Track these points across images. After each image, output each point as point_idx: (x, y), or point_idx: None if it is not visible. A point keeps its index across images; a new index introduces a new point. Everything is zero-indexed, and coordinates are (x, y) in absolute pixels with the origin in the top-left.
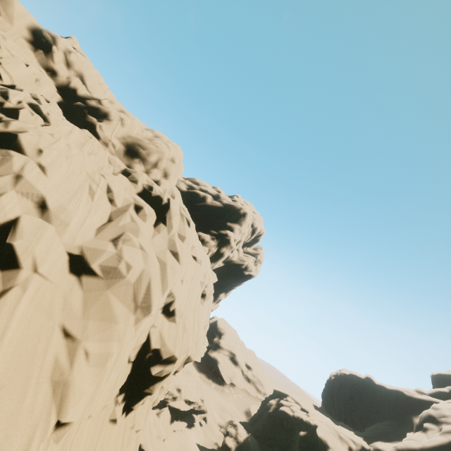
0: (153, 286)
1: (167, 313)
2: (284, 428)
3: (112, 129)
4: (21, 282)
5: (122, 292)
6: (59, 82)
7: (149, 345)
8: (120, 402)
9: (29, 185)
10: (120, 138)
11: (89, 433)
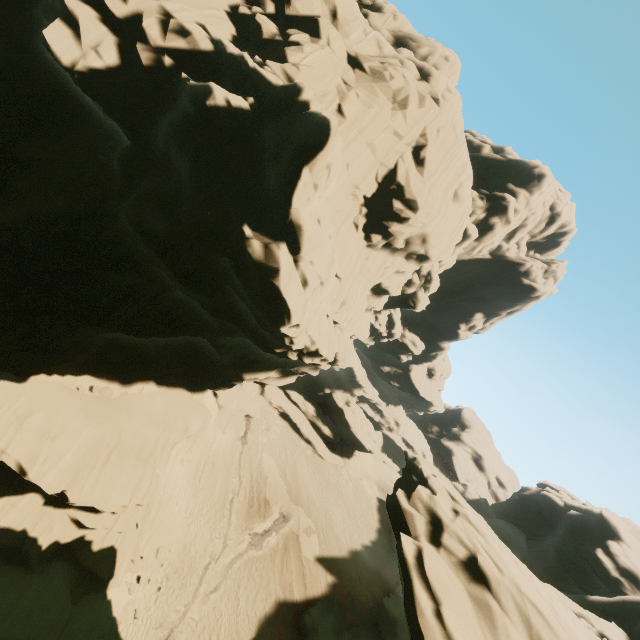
0: (411, 98)
1: (416, 160)
2: (543, 517)
3: (384, 20)
4: (321, 45)
5: (384, 90)
6: None
7: (395, 176)
8: (363, 215)
9: None
10: (391, 31)
11: (345, 185)
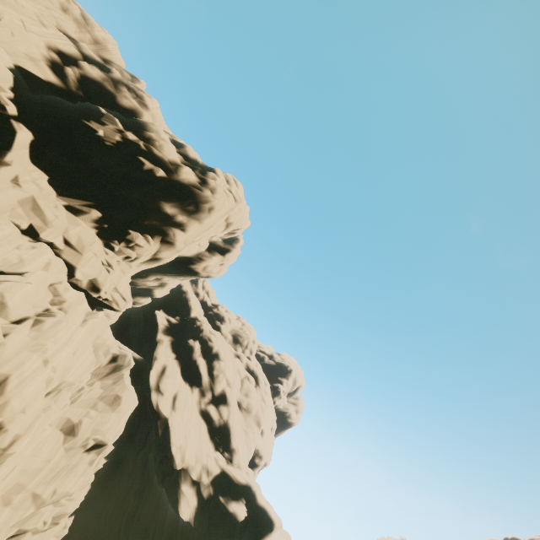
0: (262, 416)
1: (262, 432)
2: None
3: (227, 327)
4: (232, 410)
5: (254, 418)
6: (200, 299)
7: (256, 446)
8: None
9: (228, 375)
10: (230, 332)
11: None
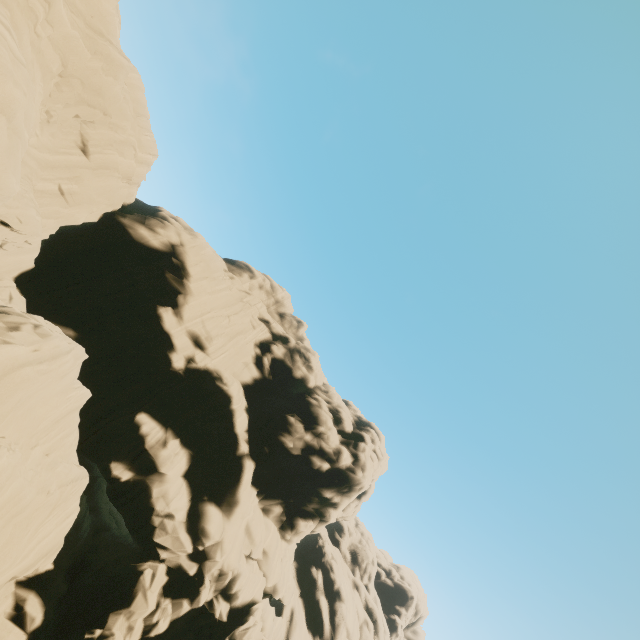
0: None
1: None
2: None
3: (346, 541)
4: None
5: None
6: None
7: None
8: None
9: (348, 623)
10: (348, 547)
11: None
